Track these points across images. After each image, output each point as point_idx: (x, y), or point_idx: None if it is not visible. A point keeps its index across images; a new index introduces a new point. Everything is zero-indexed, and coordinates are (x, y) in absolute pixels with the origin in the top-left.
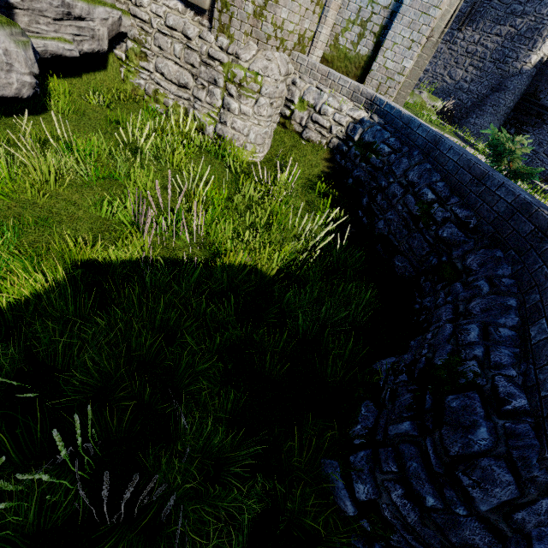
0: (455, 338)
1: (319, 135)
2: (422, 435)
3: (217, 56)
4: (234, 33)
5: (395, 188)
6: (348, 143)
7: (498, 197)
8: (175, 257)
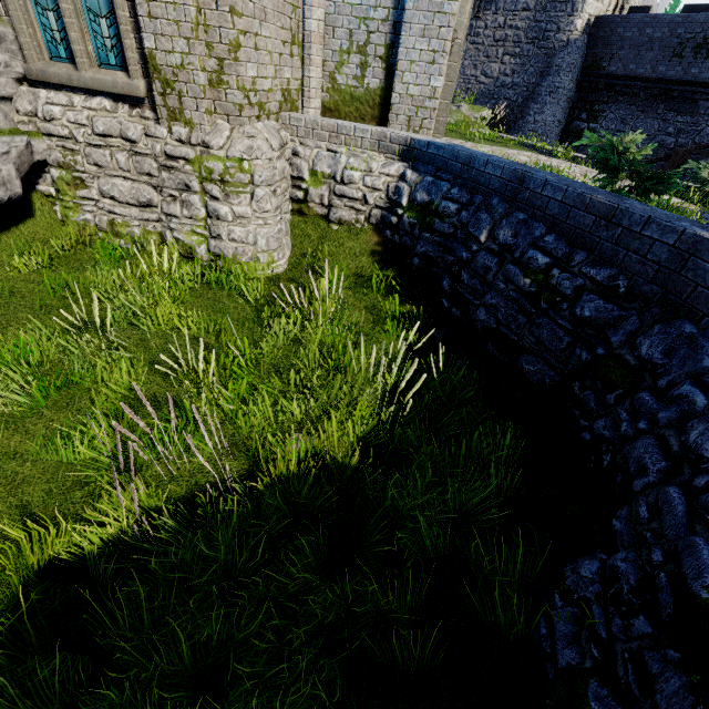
0: (703, 523)
1: (353, 211)
2: None
3: (178, 153)
4: (191, 117)
5: (484, 259)
6: (395, 211)
7: (650, 239)
8: (196, 488)
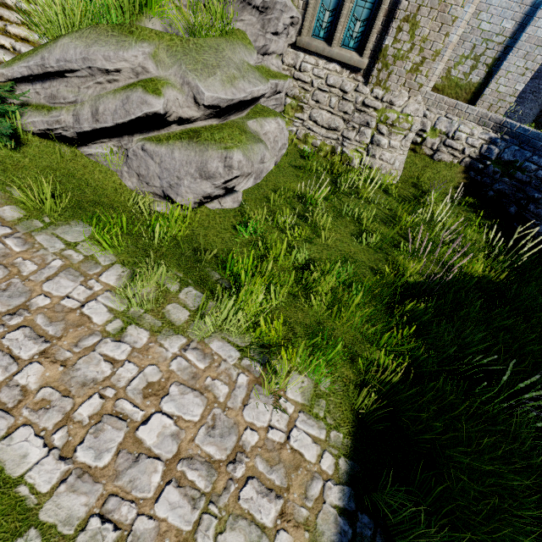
0: None
1: (451, 156)
2: None
3: (372, 104)
4: (390, 86)
5: None
6: (484, 162)
7: None
8: (428, 273)
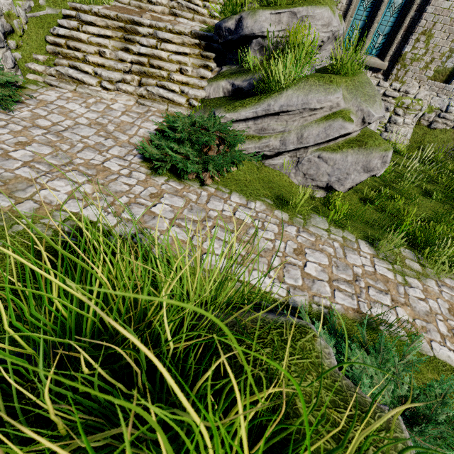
0: None
1: (444, 125)
2: None
3: (392, 94)
4: (405, 80)
5: None
6: None
7: None
8: None
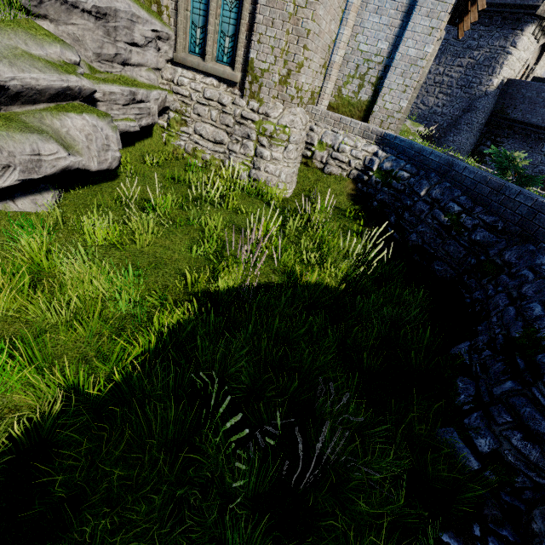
0: (522, 316)
1: (340, 169)
2: (526, 388)
3: (249, 116)
4: (263, 98)
5: (421, 206)
6: (367, 173)
7: (518, 203)
8: (260, 282)
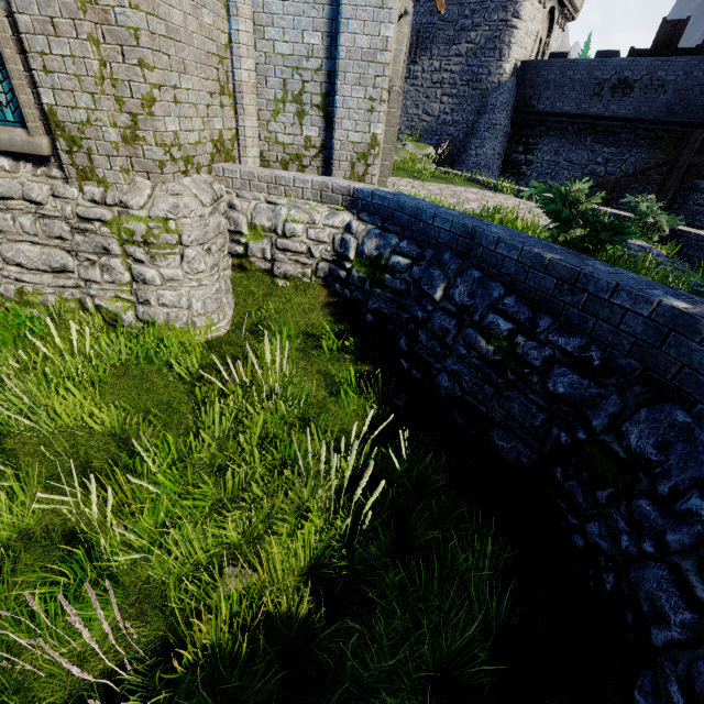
0: None
1: (298, 265)
2: None
3: (91, 214)
4: (104, 176)
5: (441, 320)
6: (342, 265)
7: (621, 308)
8: (86, 685)
